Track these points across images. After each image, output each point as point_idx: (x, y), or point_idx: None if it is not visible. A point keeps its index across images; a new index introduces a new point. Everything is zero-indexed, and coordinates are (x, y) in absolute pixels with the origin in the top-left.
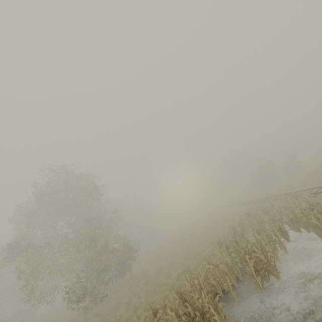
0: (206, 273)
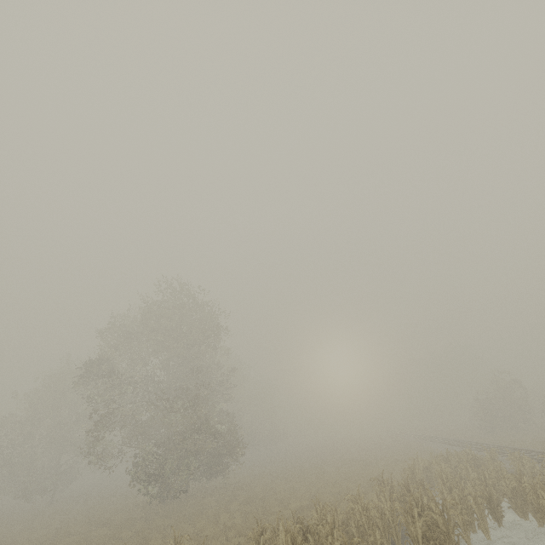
0: (347, 517)
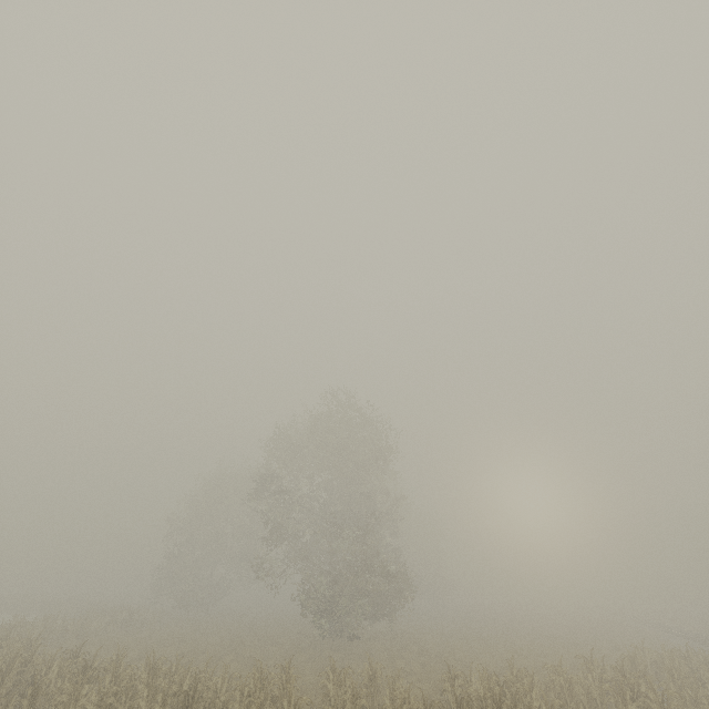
0: (545, 689)
